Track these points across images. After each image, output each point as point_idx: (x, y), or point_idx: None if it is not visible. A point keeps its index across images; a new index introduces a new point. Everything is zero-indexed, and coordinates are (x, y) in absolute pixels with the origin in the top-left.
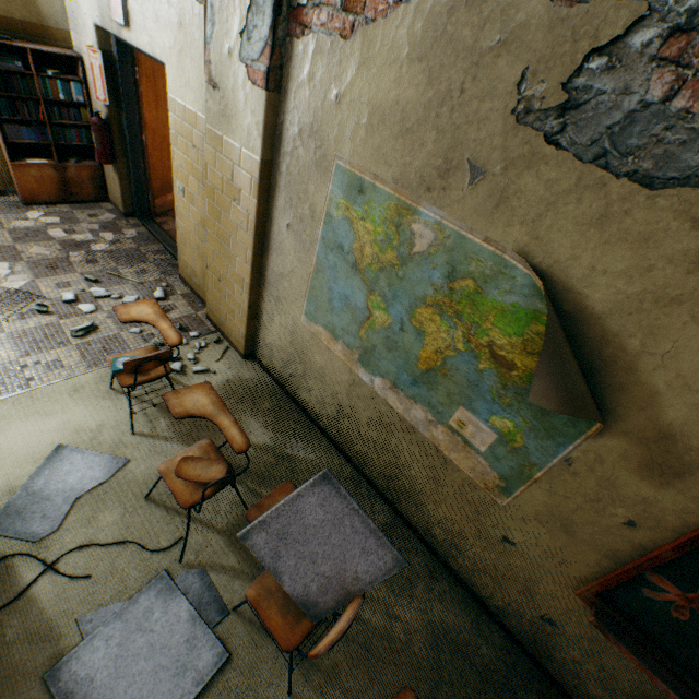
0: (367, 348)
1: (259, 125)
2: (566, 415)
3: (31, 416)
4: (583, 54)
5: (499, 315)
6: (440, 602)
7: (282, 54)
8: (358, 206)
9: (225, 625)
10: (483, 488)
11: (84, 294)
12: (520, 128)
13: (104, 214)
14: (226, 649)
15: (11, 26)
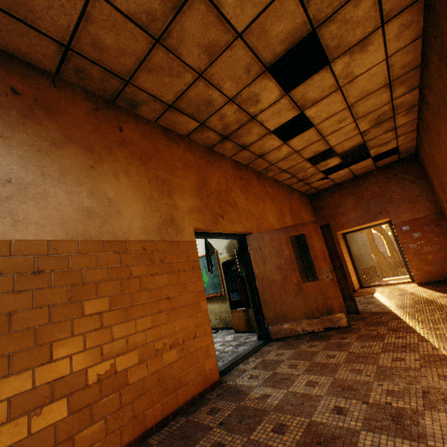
0: None
1: None
2: None
3: None
4: None
5: None
6: None
7: None
8: None
9: None
10: None
11: None
12: None
13: (253, 337)
14: None
15: None
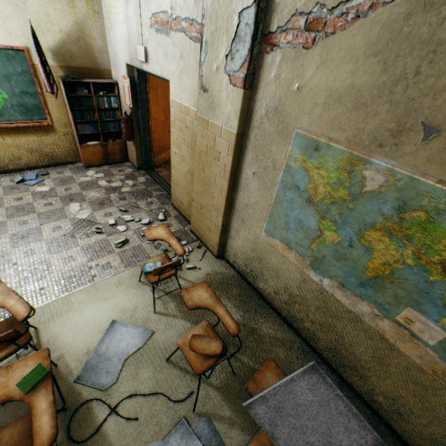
0: (317, 257)
1: (236, 111)
2: None
3: (96, 301)
4: None
5: None
6: None
7: (255, 65)
8: (314, 159)
9: None
10: (430, 374)
11: (119, 219)
12: None
13: (126, 169)
14: None
15: (82, 72)
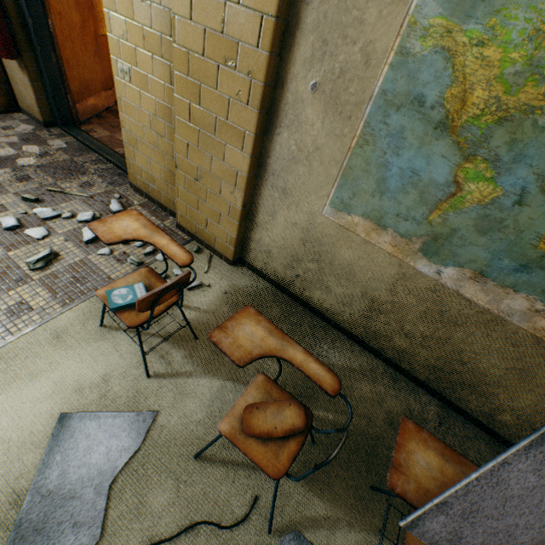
0: (439, 235)
1: None
2: None
3: (9, 384)
4: None
5: None
6: None
7: None
8: (475, 23)
9: None
10: None
11: (27, 217)
12: None
13: (19, 126)
14: None
15: None
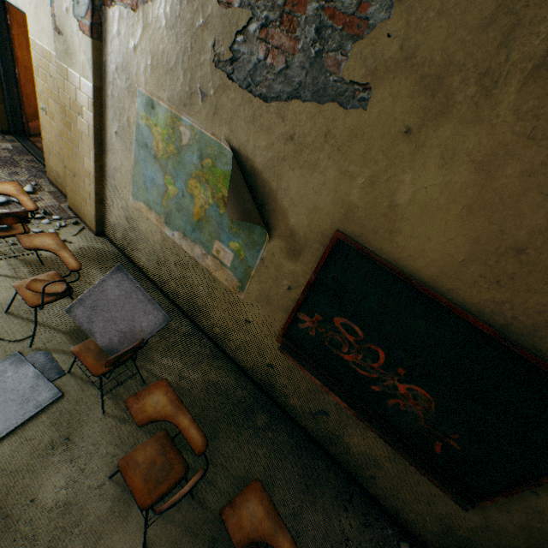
0: (168, 213)
1: (89, 61)
2: (258, 232)
3: None
4: (234, 33)
5: (224, 178)
6: (217, 371)
7: (101, 16)
8: (153, 117)
9: (62, 380)
10: (233, 291)
11: None
12: (217, 70)
13: None
14: (61, 391)
15: None
